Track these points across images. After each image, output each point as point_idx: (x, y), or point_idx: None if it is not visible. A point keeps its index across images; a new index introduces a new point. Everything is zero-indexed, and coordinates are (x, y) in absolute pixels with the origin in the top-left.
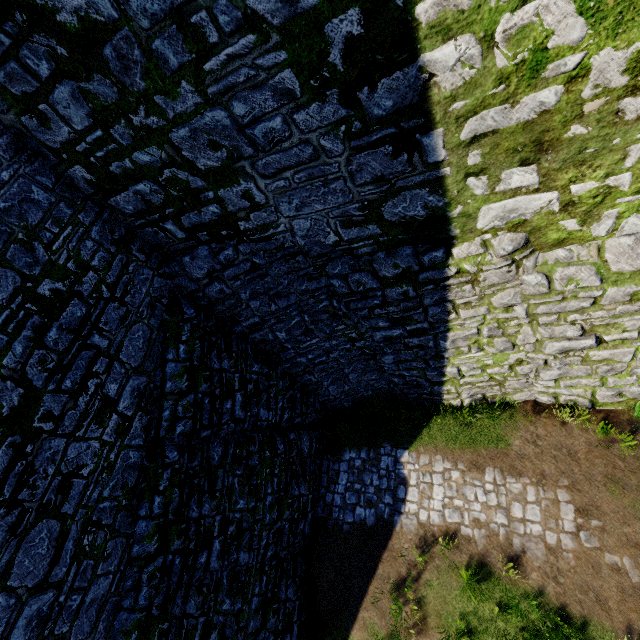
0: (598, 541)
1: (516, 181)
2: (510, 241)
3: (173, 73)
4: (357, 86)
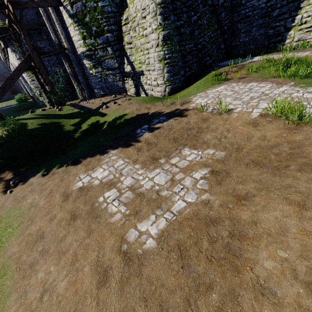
0: None
1: None
2: None
3: None
4: None
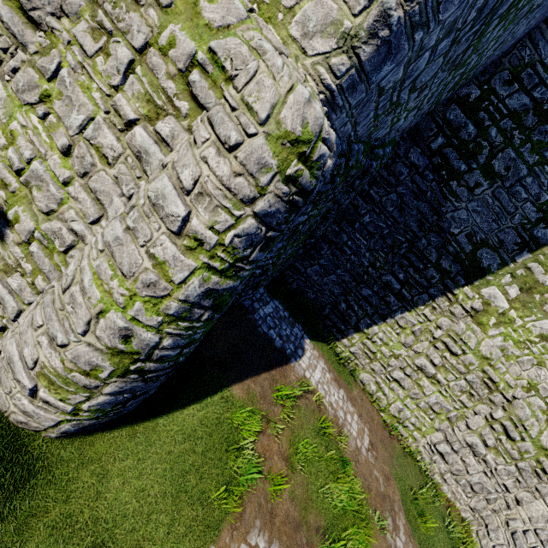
0: (374, 461)
1: (511, 291)
2: (479, 305)
3: (541, 153)
4: (544, 222)
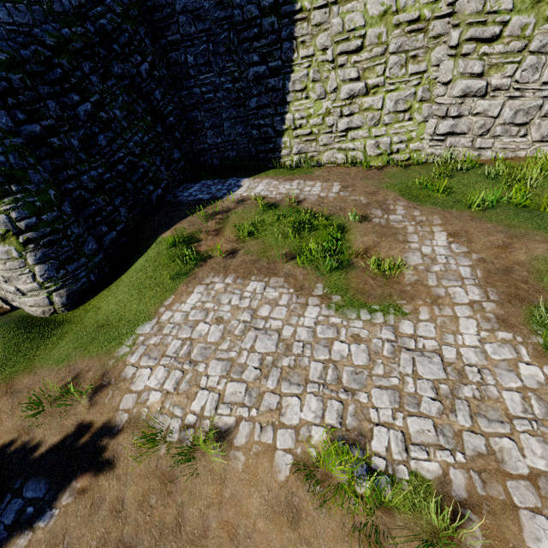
0: (349, 194)
1: None
2: None
3: None
4: None
